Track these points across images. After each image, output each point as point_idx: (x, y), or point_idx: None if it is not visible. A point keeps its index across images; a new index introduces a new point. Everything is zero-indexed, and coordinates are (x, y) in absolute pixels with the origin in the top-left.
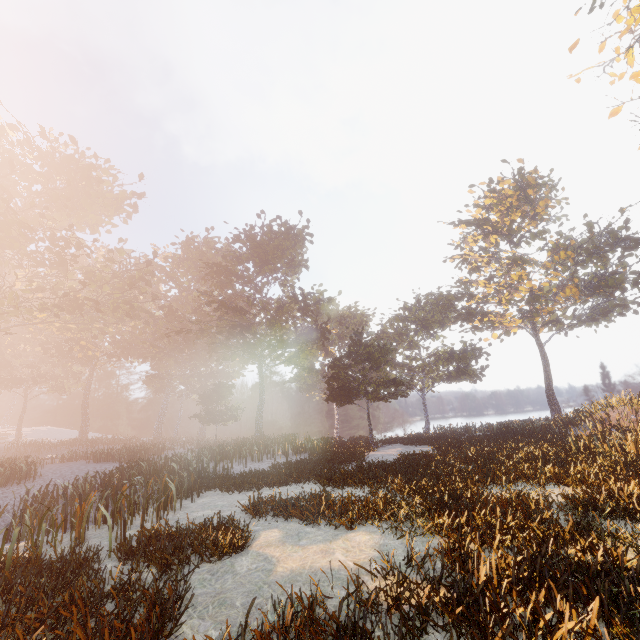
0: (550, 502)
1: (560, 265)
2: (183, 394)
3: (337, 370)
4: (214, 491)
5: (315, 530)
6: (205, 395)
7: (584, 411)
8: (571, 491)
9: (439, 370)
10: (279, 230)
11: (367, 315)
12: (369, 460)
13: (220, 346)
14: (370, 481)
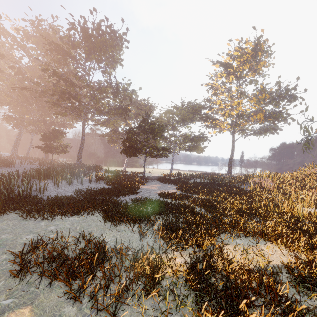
0: (278, 272)
1: (258, 101)
2: (33, 131)
3: (130, 135)
4: (17, 213)
5: (73, 314)
6: (45, 135)
7: (248, 176)
8: (292, 264)
9: (184, 144)
10: (105, 29)
11: (153, 107)
12: (141, 196)
13: (53, 104)
14: (140, 221)
